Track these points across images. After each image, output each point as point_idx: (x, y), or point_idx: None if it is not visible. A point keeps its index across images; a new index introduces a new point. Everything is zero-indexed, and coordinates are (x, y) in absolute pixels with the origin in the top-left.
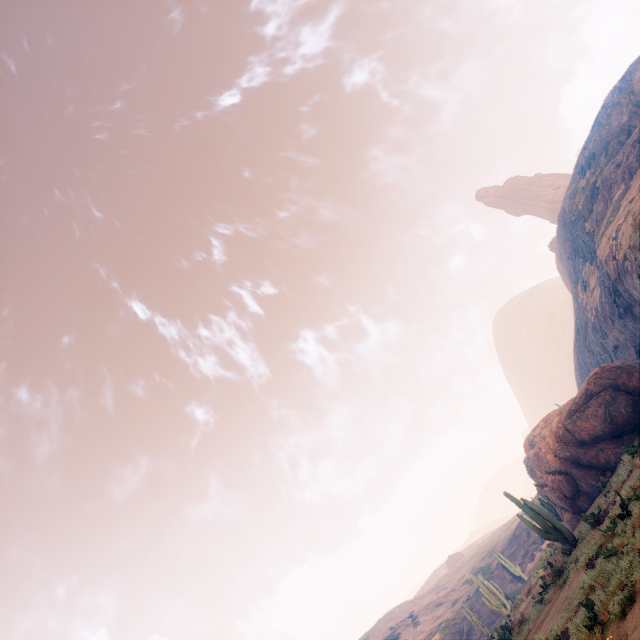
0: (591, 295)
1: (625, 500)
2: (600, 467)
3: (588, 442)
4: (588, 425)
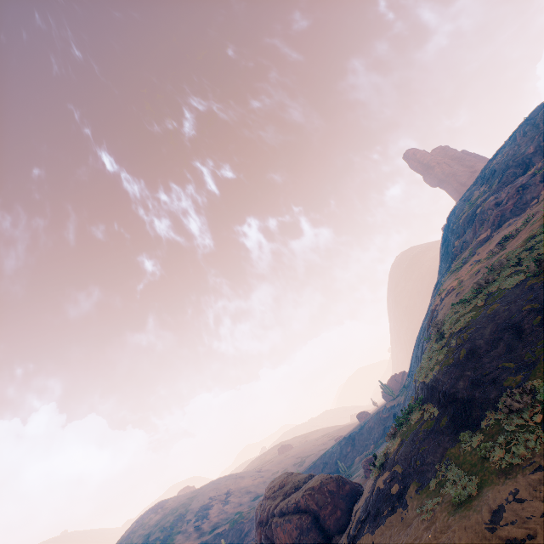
0: None
1: None
2: None
3: None
4: (283, 537)
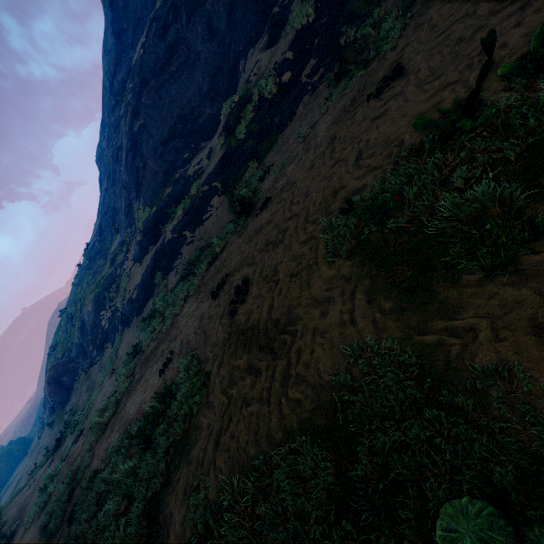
0: None
1: (6, 488)
2: None
3: None
4: None
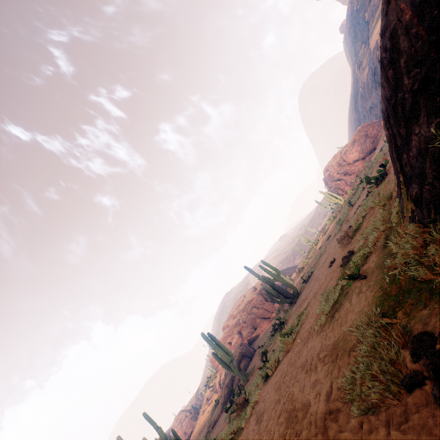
0: (362, 73)
1: (362, 180)
2: (355, 174)
3: (352, 164)
4: (353, 156)
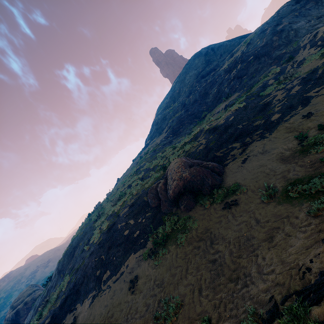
0: None
1: None
2: None
3: None
4: None
